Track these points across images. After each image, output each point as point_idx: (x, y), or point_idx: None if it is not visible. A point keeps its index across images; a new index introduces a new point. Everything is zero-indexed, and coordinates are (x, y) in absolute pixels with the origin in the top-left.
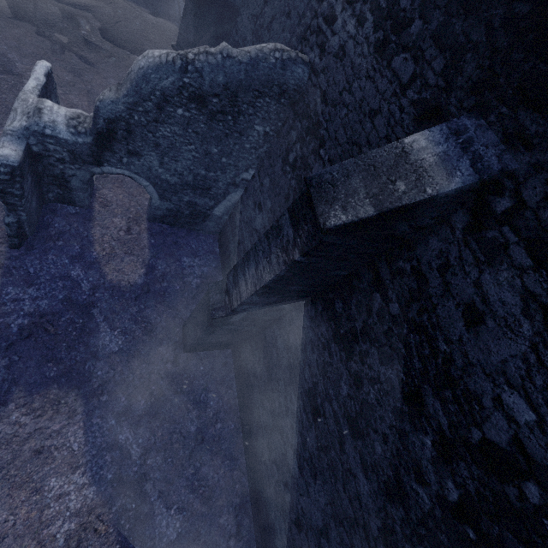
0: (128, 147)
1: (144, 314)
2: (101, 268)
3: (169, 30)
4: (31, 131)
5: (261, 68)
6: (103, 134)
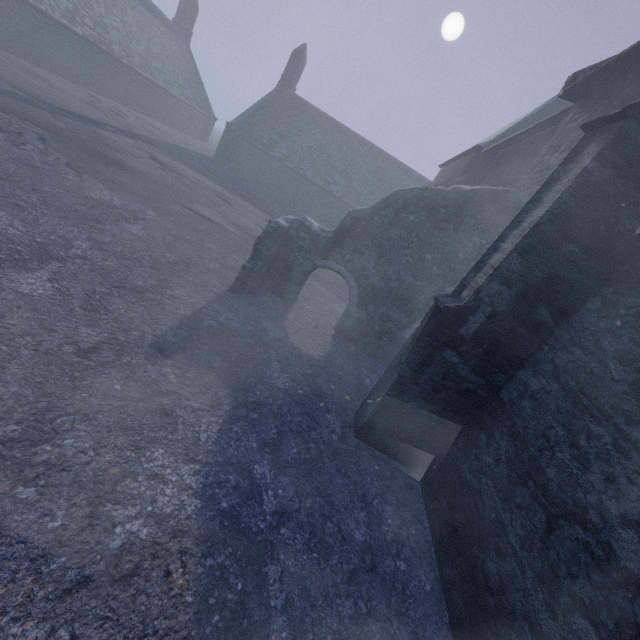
0: (356, 245)
1: (316, 380)
2: (287, 333)
3: None
4: (296, 221)
5: (486, 192)
6: (344, 229)
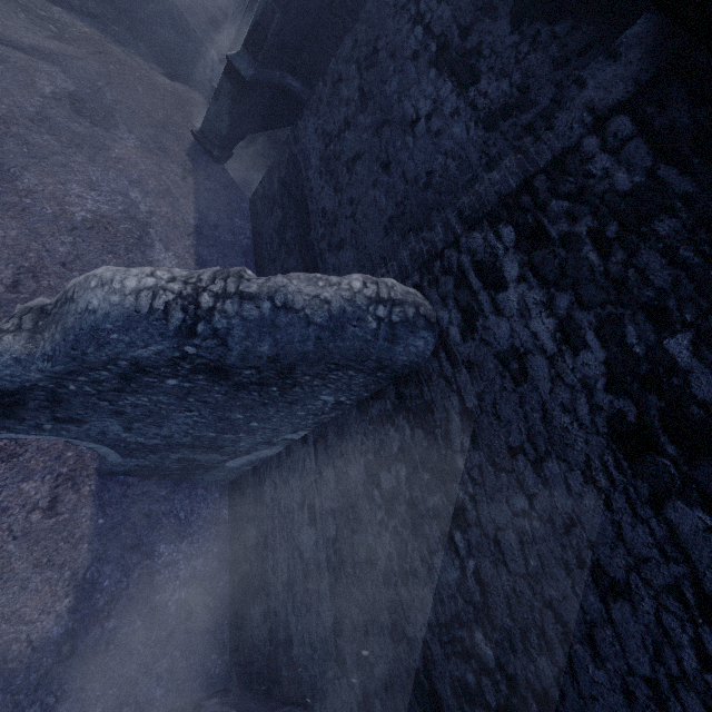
0: (53, 414)
1: None
2: None
3: (191, 103)
4: None
5: (349, 336)
6: None
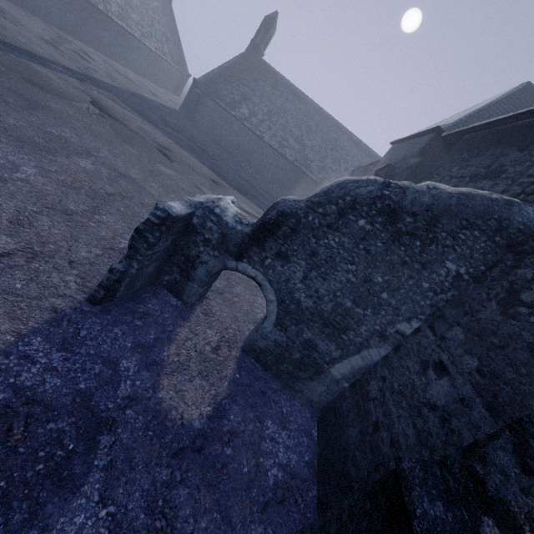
0: (280, 248)
1: (172, 495)
2: (160, 375)
3: None
4: (203, 206)
5: (478, 200)
6: (266, 225)
